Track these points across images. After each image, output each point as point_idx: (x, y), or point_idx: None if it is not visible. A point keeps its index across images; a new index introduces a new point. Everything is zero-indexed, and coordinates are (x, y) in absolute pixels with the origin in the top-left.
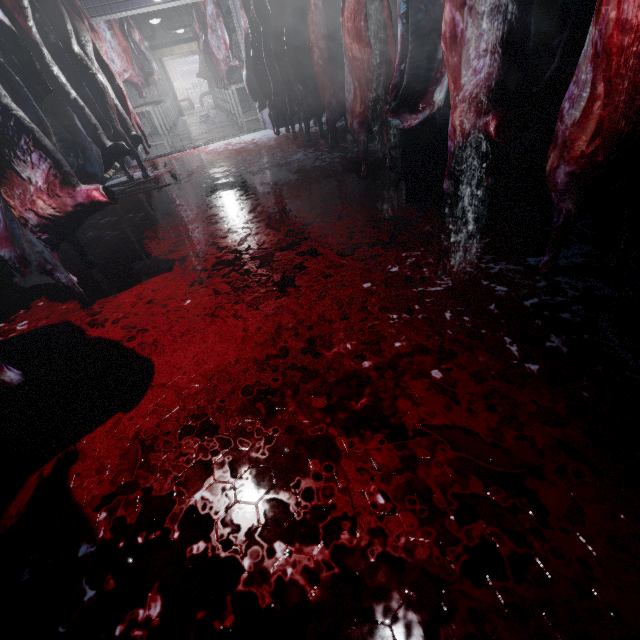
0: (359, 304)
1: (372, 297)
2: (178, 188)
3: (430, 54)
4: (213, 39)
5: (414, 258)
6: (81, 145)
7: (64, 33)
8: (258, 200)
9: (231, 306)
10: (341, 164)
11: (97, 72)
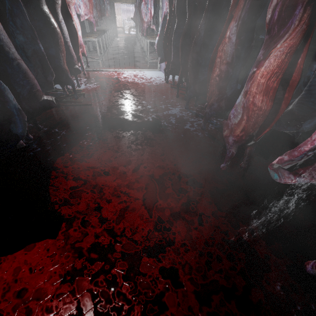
0: None
1: None
2: (95, 111)
3: None
4: (144, 8)
5: None
6: (9, 110)
7: None
8: (142, 156)
9: None
10: (204, 135)
11: (56, 27)
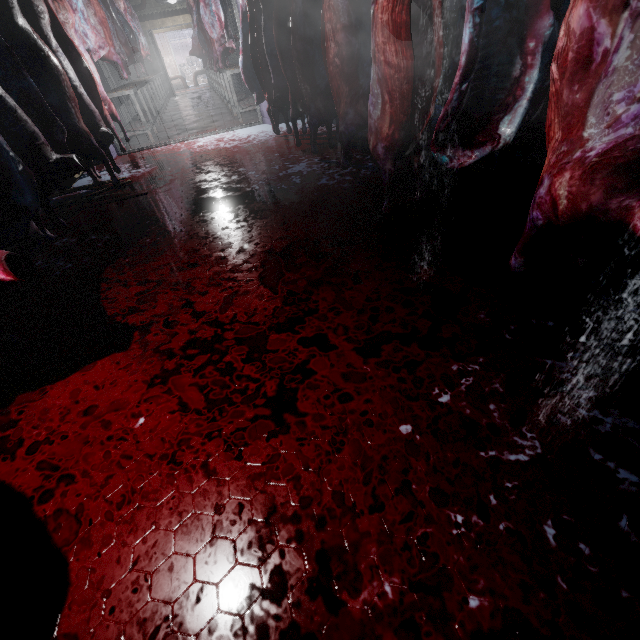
0: (397, 474)
1: (416, 460)
2: (156, 200)
3: (501, 69)
4: (206, 15)
5: (471, 378)
6: (4, 166)
7: (1, 1)
8: (250, 232)
9: (201, 443)
10: (353, 185)
11: (50, 54)
